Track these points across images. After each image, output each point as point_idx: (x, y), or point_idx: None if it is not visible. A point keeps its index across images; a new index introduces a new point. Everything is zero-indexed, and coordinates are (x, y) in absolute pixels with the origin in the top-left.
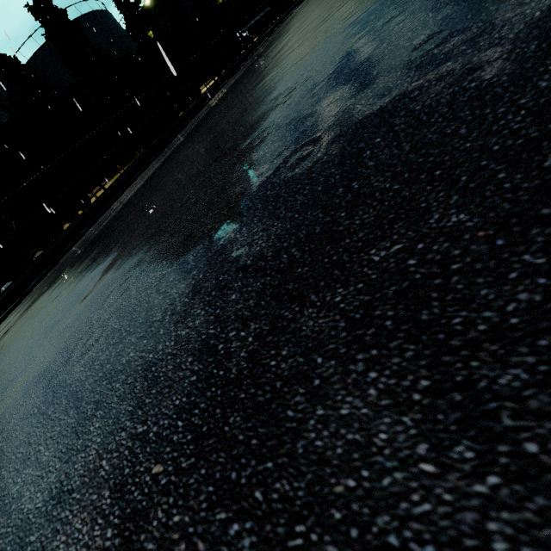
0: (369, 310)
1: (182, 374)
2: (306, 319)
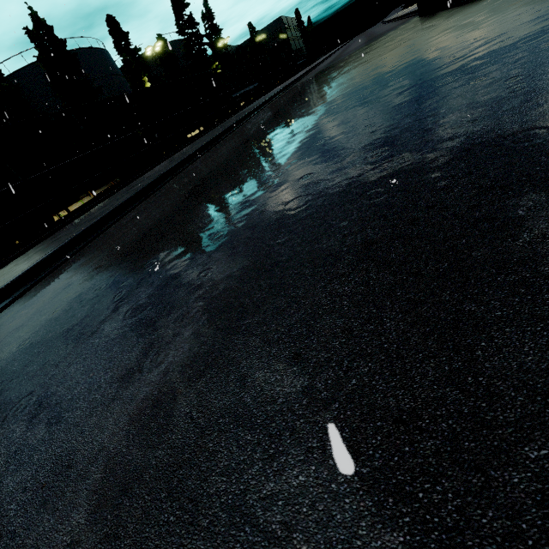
0: (545, 496)
1: (390, 513)
2: (496, 490)
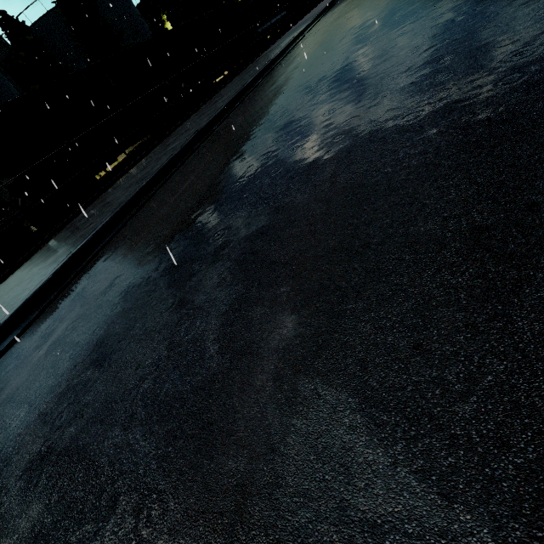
0: None
1: None
2: None
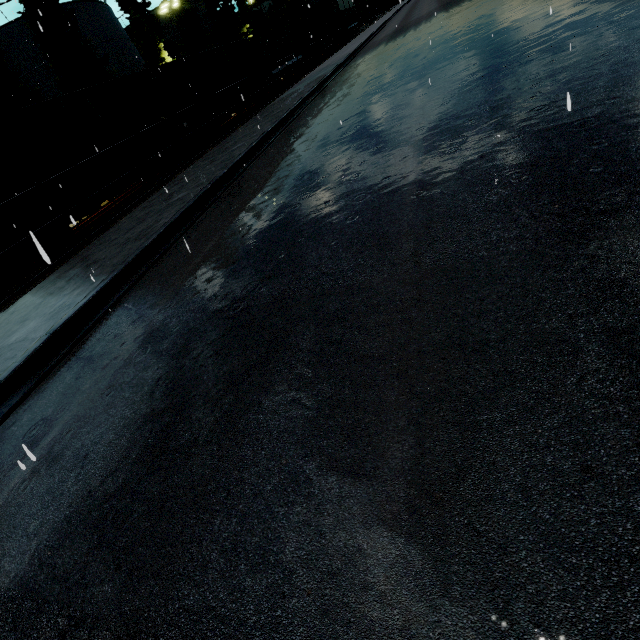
0: None
1: None
2: None
